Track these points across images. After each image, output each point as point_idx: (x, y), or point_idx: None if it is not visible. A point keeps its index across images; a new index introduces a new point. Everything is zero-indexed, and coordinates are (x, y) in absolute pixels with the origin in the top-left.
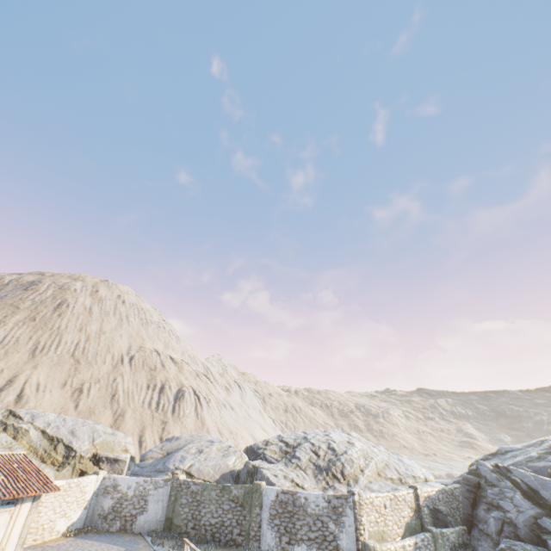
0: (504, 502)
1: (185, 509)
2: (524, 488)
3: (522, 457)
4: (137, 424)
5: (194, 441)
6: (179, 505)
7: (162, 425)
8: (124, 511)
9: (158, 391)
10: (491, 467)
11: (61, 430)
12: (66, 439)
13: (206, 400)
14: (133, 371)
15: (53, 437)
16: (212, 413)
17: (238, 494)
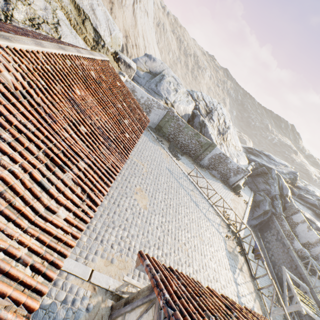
0: (272, 186)
1: (171, 128)
2: (280, 186)
3: (280, 170)
4: None
5: (164, 71)
6: (168, 125)
7: (110, 4)
8: None
9: None
10: (276, 173)
11: (83, 1)
12: (91, 19)
13: None
14: None
15: (79, 8)
16: (141, 16)
17: (202, 141)
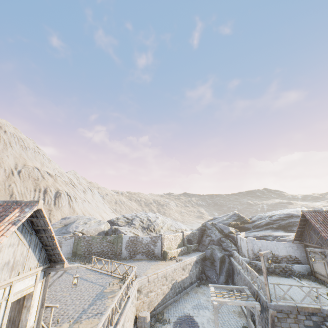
0: (212, 234)
1: (83, 247)
2: (219, 229)
3: (220, 220)
4: None
5: (79, 219)
6: (80, 246)
7: (48, 212)
8: None
9: (43, 193)
10: (210, 224)
11: None
12: None
13: (74, 198)
14: (22, 180)
15: None
16: (78, 205)
17: (110, 239)
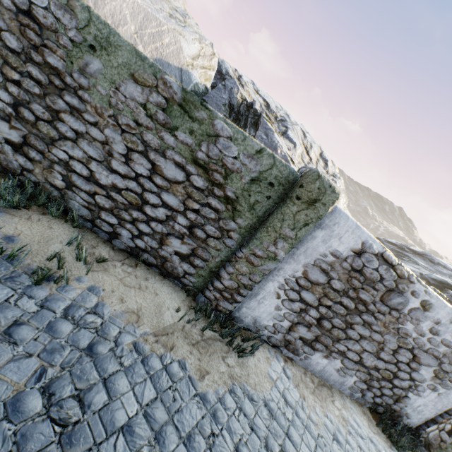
0: None
1: None
2: None
3: None
4: None
5: None
6: None
7: None
8: None
9: None
10: None
11: None
12: None
13: None
14: None
15: None
16: None
17: (232, 164)
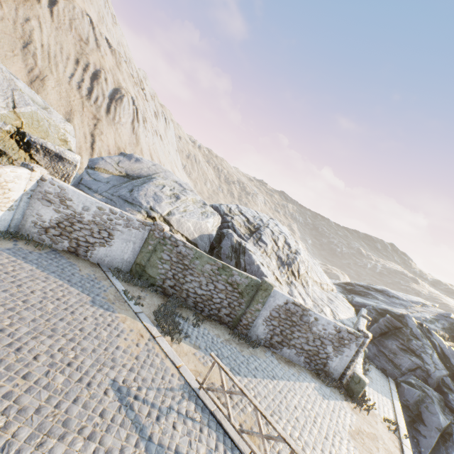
0: (425, 356)
1: (165, 265)
2: (439, 351)
3: (420, 315)
4: (62, 103)
5: (158, 174)
6: (157, 258)
7: (93, 121)
8: (75, 234)
9: (91, 76)
10: (416, 324)
11: None
12: None
13: (142, 118)
14: (55, 25)
15: None
16: (146, 135)
17: (239, 282)
